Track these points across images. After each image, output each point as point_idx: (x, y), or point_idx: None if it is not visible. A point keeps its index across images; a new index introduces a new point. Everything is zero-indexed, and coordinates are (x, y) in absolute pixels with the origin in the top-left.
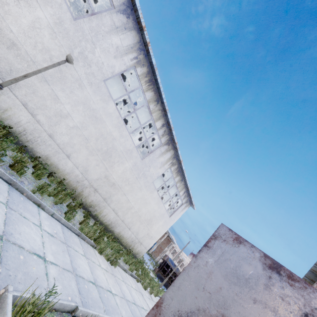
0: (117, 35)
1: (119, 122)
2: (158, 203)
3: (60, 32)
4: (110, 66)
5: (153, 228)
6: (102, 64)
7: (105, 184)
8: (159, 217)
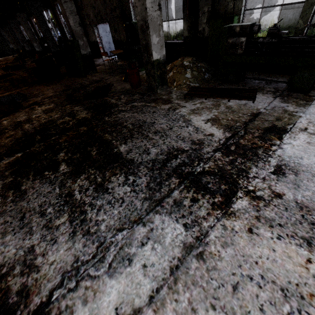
0: None
1: None
2: None
3: None
4: None
5: None
6: None
7: (254, 3)
8: None
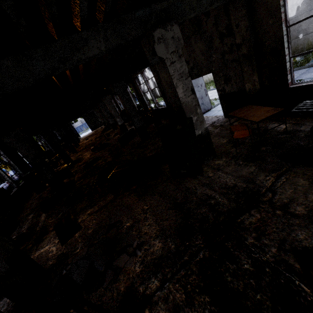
0: None
1: None
2: None
3: None
4: None
5: None
6: None
7: None
8: None
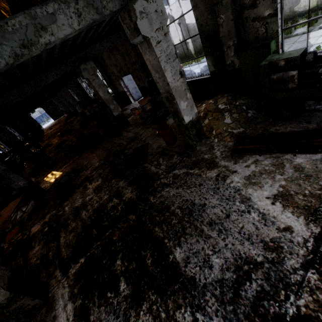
0: None
1: None
2: None
3: (188, 5)
4: None
5: None
6: None
7: None
8: None
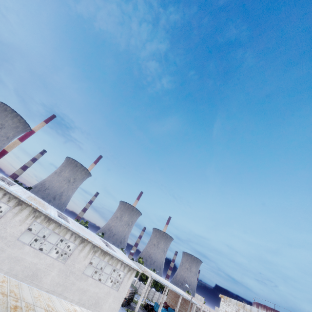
0: (18, 216)
1: (36, 252)
2: (97, 285)
3: None
4: (18, 230)
5: (104, 308)
6: (13, 233)
7: None
8: (106, 296)
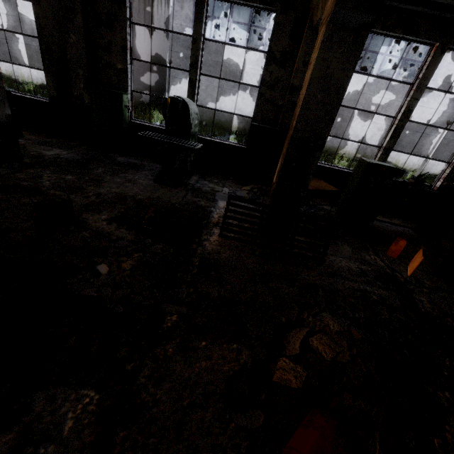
0: (449, 52)
1: None
2: None
3: None
4: None
5: None
6: (447, 84)
7: None
8: None
